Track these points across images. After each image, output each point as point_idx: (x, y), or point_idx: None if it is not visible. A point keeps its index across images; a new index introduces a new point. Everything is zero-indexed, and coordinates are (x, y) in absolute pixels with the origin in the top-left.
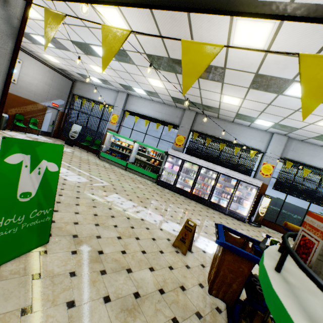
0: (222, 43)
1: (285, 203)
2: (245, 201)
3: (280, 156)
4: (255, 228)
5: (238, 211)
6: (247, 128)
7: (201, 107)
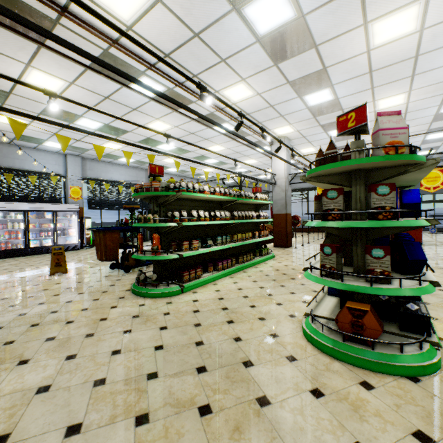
0: (12, 75)
1: (98, 224)
2: (70, 230)
3: (82, 177)
4: (91, 249)
5: (69, 243)
6: (34, 151)
7: None
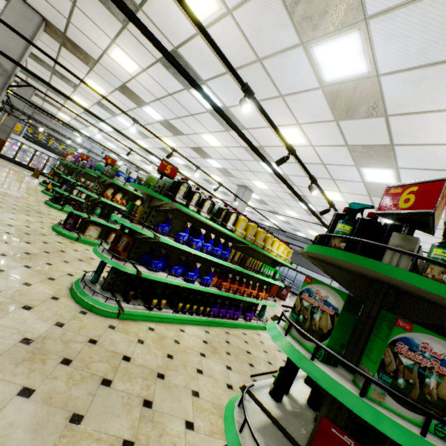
0: (55, 112)
1: None
2: None
3: (88, 154)
4: None
5: None
6: (71, 134)
7: (39, 112)
